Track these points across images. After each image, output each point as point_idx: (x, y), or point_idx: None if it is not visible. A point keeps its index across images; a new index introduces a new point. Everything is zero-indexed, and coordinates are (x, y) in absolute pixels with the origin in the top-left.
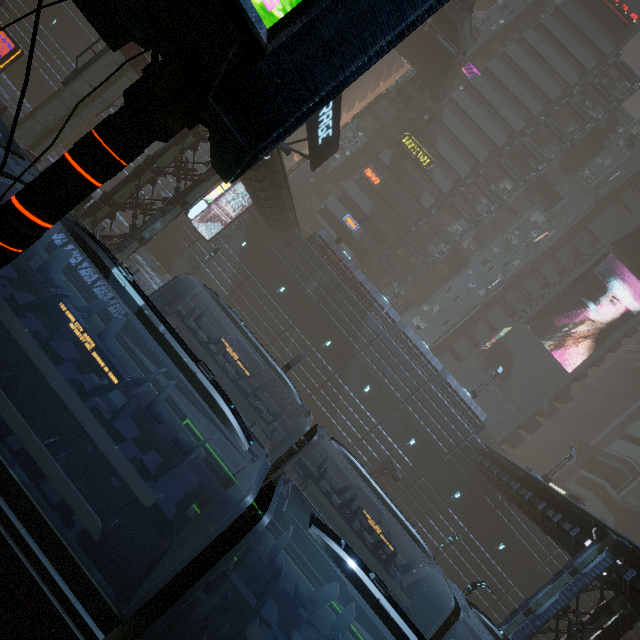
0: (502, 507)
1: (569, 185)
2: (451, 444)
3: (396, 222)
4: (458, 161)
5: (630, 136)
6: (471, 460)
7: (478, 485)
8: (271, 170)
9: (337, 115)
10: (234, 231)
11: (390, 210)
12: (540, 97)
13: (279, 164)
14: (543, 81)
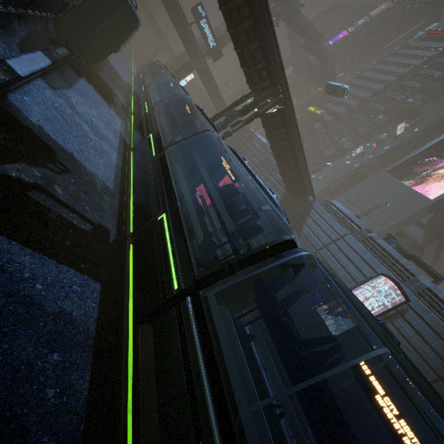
0: (299, 211)
1: (431, 107)
2: (274, 182)
3: None
4: (339, 108)
5: None
6: (284, 188)
7: (285, 201)
8: (207, 72)
9: (215, 37)
10: None
11: None
12: (396, 75)
13: (209, 70)
14: (397, 69)
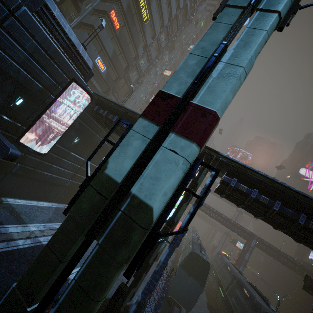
0: None
1: (178, 42)
2: None
3: (124, 64)
4: (157, 22)
5: (197, 20)
6: None
7: None
8: None
9: None
10: (66, 132)
11: (122, 54)
12: None
13: None
14: None
